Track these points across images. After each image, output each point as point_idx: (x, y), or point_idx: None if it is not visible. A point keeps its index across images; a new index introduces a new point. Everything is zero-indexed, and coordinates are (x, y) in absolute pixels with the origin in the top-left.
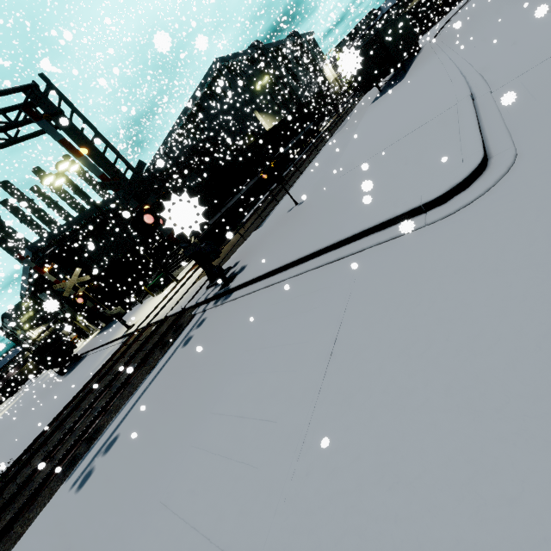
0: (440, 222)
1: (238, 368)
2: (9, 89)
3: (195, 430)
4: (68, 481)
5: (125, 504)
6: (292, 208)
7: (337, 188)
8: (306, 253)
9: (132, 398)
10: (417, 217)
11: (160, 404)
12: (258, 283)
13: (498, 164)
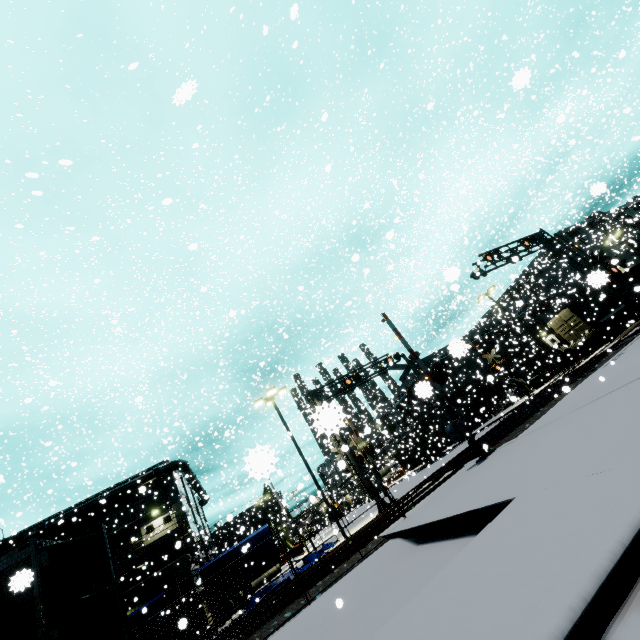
0: None
1: None
2: (534, 234)
3: None
4: (593, 373)
5: None
6: None
7: None
8: None
9: (612, 357)
10: None
11: None
12: None
13: None
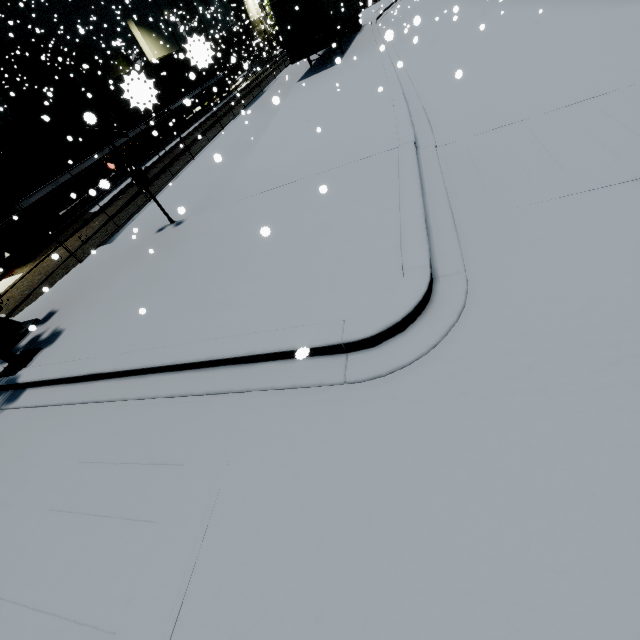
0: (366, 386)
1: None
2: None
3: None
4: None
5: None
6: (164, 228)
7: (232, 221)
8: (157, 362)
9: None
10: (335, 358)
11: None
12: (72, 388)
13: (446, 298)
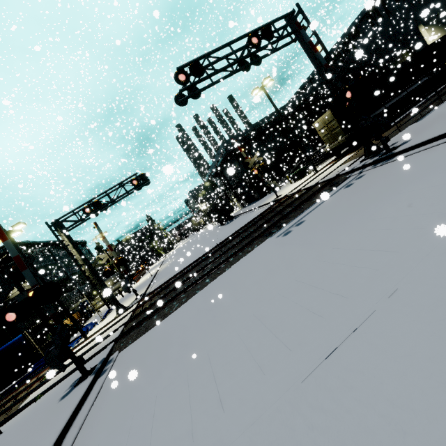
0: None
1: (422, 176)
2: (282, 16)
3: (385, 200)
4: (272, 237)
5: (332, 227)
6: None
7: None
8: None
9: (305, 211)
10: None
11: (338, 205)
12: (430, 144)
13: None
